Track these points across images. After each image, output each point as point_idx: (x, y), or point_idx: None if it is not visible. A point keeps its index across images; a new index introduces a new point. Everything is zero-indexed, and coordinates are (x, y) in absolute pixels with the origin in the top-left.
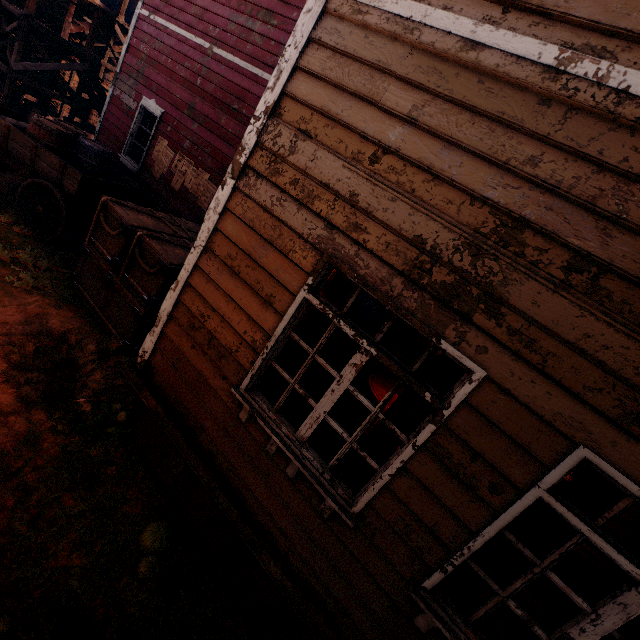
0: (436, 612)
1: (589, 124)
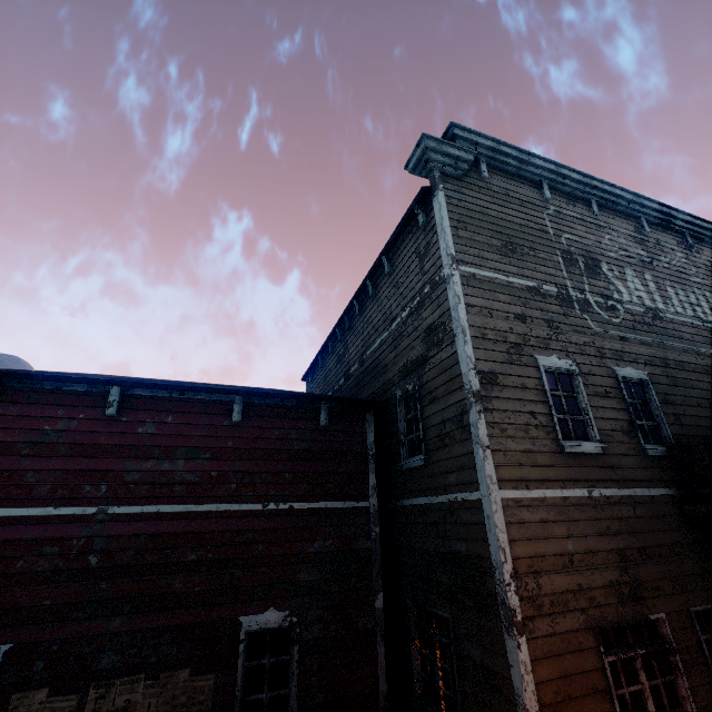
0: None
1: (607, 508)
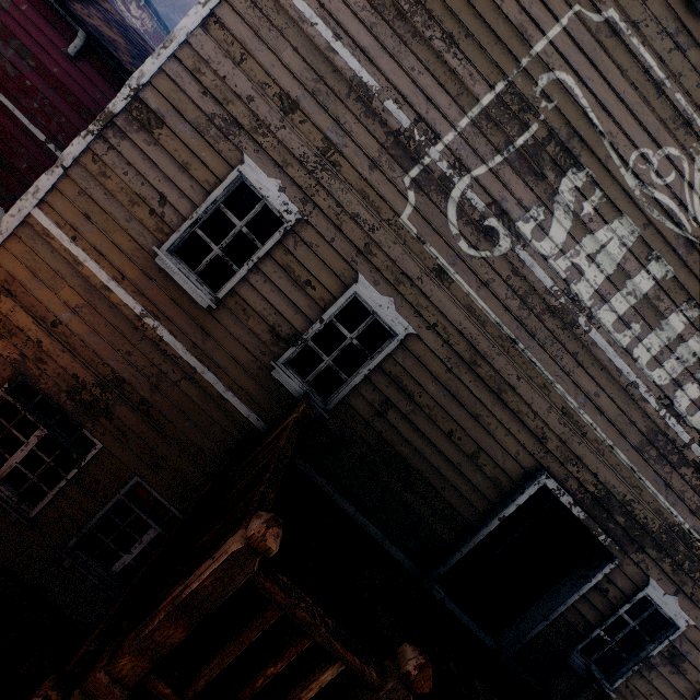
0: (73, 556)
1: (151, 345)
